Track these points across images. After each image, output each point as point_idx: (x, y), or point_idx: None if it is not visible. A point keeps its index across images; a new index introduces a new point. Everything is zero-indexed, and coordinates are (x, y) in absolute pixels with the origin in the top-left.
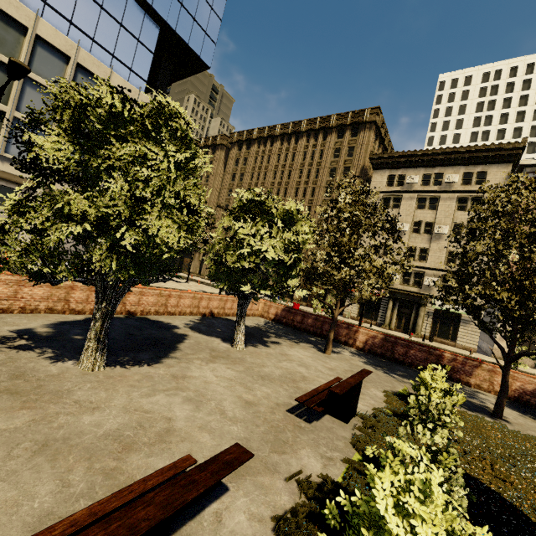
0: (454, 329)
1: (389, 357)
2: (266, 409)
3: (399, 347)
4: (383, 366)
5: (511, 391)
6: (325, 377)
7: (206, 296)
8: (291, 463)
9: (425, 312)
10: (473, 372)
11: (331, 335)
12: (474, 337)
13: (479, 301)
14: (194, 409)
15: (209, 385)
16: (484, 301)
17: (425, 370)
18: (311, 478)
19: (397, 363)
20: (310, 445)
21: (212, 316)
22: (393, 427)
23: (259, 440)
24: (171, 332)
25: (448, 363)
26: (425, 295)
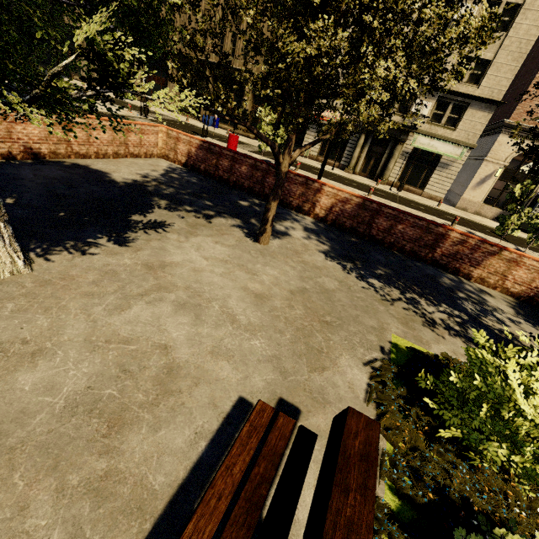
0: (427, 175)
1: (363, 233)
2: None
3: (381, 220)
4: (356, 257)
5: (527, 289)
6: (236, 346)
7: None
8: None
9: (401, 152)
10: (484, 261)
11: (271, 209)
12: (445, 185)
13: (470, 138)
14: None
15: None
16: (476, 140)
17: (508, 363)
18: None
19: (372, 242)
20: None
21: (37, 159)
22: None
23: None
24: None
25: (451, 246)
26: (409, 127)
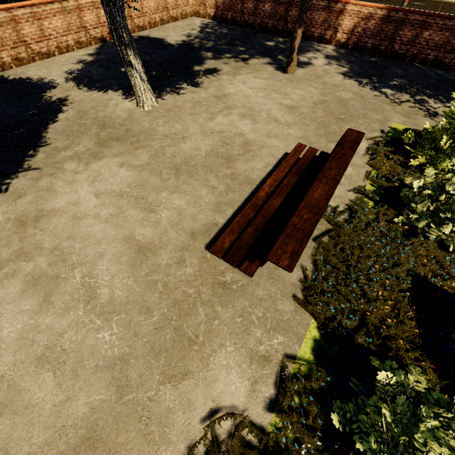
0: None
1: (384, 51)
2: (171, 258)
3: (405, 31)
4: (373, 73)
5: None
6: (280, 132)
7: (86, 2)
8: (193, 403)
9: None
10: None
11: (297, 38)
12: None
13: None
14: (40, 305)
15: (80, 225)
16: None
17: None
18: (224, 436)
19: (393, 59)
20: (234, 334)
21: None
22: (379, 237)
23: (144, 356)
24: (38, 103)
25: None
26: None
